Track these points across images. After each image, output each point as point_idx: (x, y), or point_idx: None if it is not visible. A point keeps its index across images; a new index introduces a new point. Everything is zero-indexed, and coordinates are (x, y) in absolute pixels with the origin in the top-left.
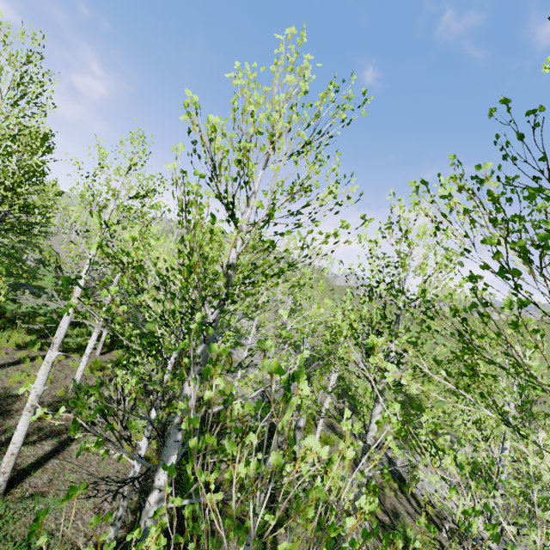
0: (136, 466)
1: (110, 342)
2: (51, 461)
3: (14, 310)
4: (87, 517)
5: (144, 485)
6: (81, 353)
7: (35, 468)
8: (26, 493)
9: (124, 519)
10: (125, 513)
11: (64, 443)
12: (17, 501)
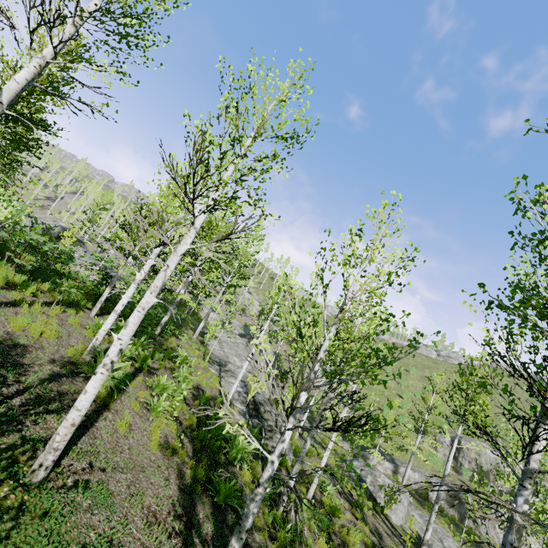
0: (276, 462)
1: (104, 304)
2: (84, 440)
3: None
4: (138, 520)
5: (180, 483)
6: (76, 310)
7: (70, 447)
8: (68, 481)
9: (174, 525)
10: (172, 517)
11: (90, 417)
12: (60, 491)
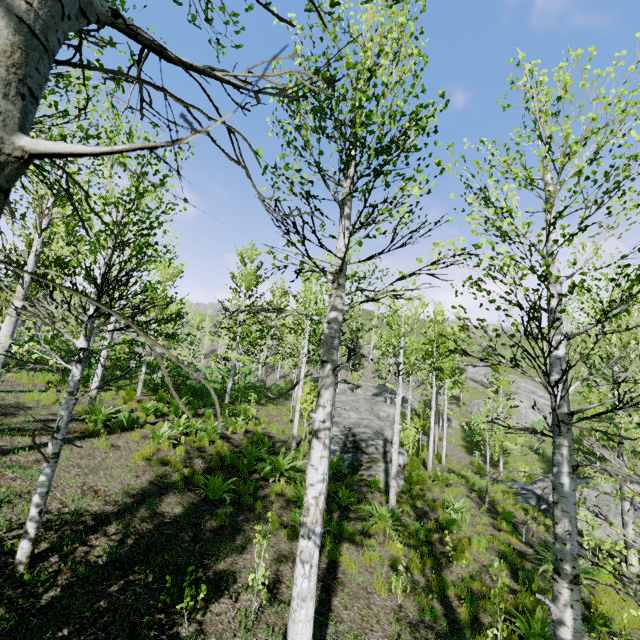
0: (73, 369)
1: (155, 385)
2: (45, 449)
3: (56, 363)
4: (70, 491)
5: (156, 480)
6: (118, 392)
7: (22, 449)
8: (2, 463)
9: (118, 499)
10: (121, 495)
11: (67, 439)
12: None
